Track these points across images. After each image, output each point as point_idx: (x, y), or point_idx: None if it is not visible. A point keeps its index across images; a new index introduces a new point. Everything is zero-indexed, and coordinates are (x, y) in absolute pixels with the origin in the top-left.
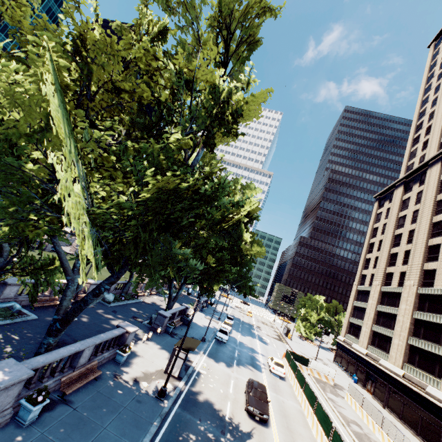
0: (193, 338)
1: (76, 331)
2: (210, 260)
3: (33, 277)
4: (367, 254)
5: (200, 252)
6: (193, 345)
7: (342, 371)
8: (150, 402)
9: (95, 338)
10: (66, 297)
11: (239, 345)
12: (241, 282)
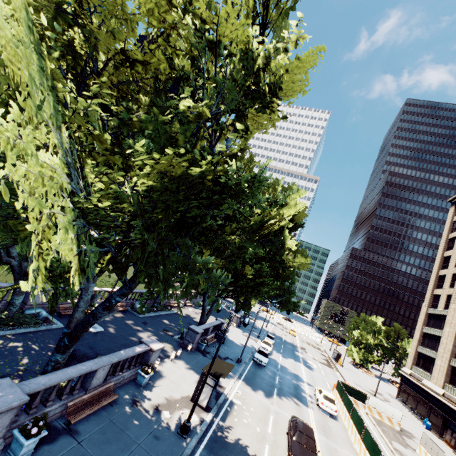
0: (227, 358)
1: (100, 344)
2: (246, 271)
3: (52, 283)
4: (441, 270)
5: (236, 262)
6: (224, 370)
7: (408, 412)
8: (170, 439)
9: (112, 355)
10: (78, 308)
11: (280, 370)
12: (283, 297)
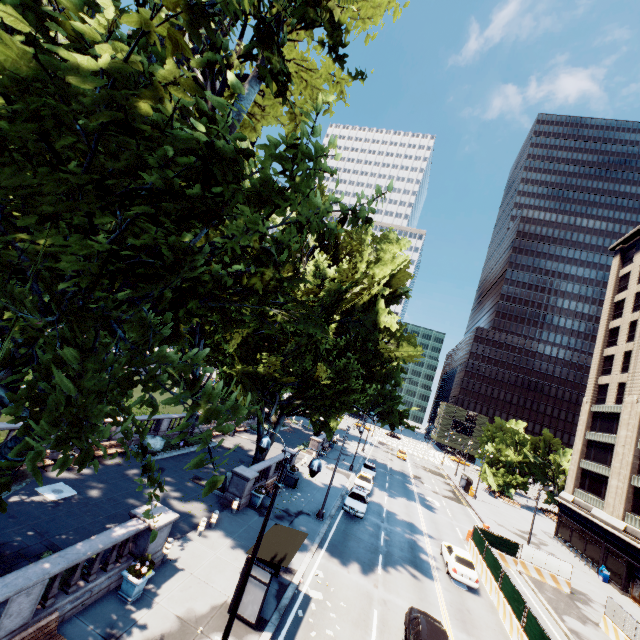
0: (301, 512)
1: (62, 523)
2: (321, 371)
3: None
4: (606, 348)
5: (304, 358)
6: (287, 549)
7: (575, 557)
8: None
9: (56, 557)
10: None
11: (386, 519)
12: (384, 405)
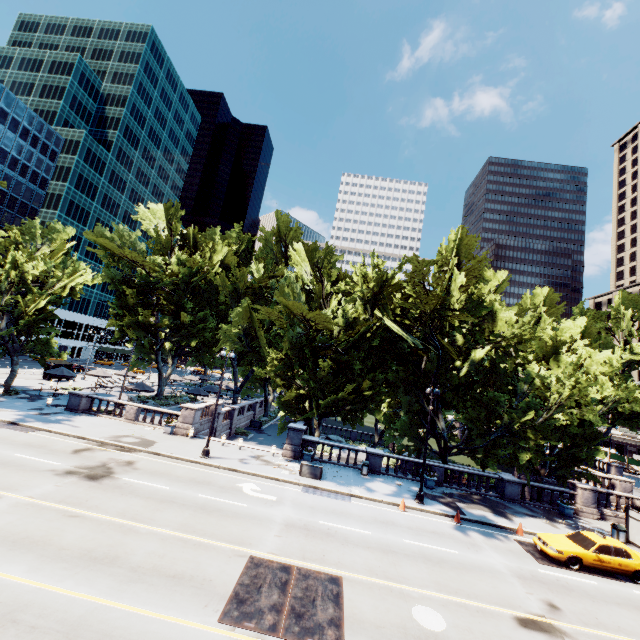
0: None
1: None
2: None
3: None
4: None
5: None
6: None
7: None
8: None
9: None
10: None
11: None
12: None
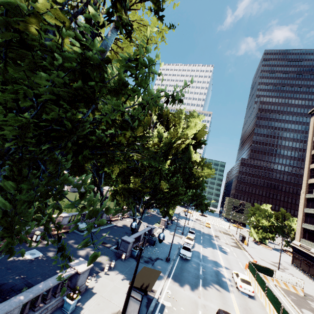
0: (157, 258)
1: (34, 271)
2: (163, 185)
3: None
4: (311, 164)
5: (154, 179)
6: (150, 281)
7: (303, 275)
8: None
9: (26, 292)
10: None
11: (202, 260)
12: (197, 200)
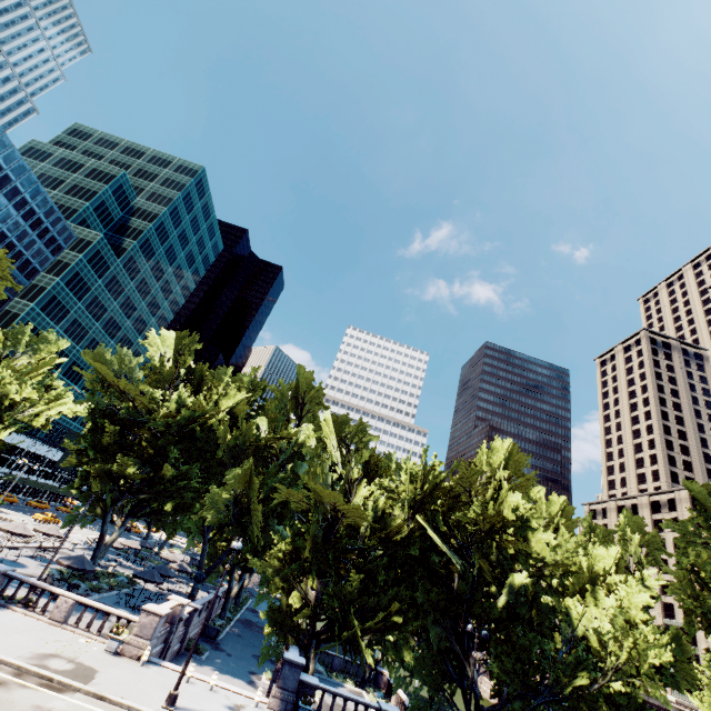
0: None
1: None
2: None
3: None
4: None
5: None
6: None
7: None
8: None
9: None
10: None
11: None
12: None
